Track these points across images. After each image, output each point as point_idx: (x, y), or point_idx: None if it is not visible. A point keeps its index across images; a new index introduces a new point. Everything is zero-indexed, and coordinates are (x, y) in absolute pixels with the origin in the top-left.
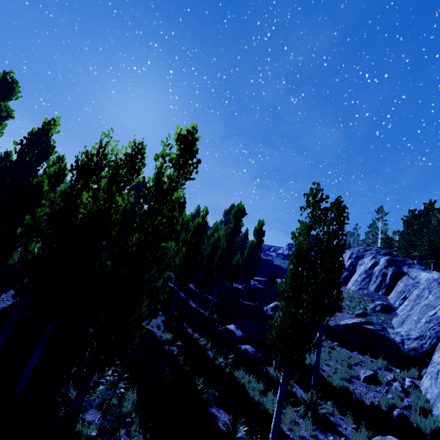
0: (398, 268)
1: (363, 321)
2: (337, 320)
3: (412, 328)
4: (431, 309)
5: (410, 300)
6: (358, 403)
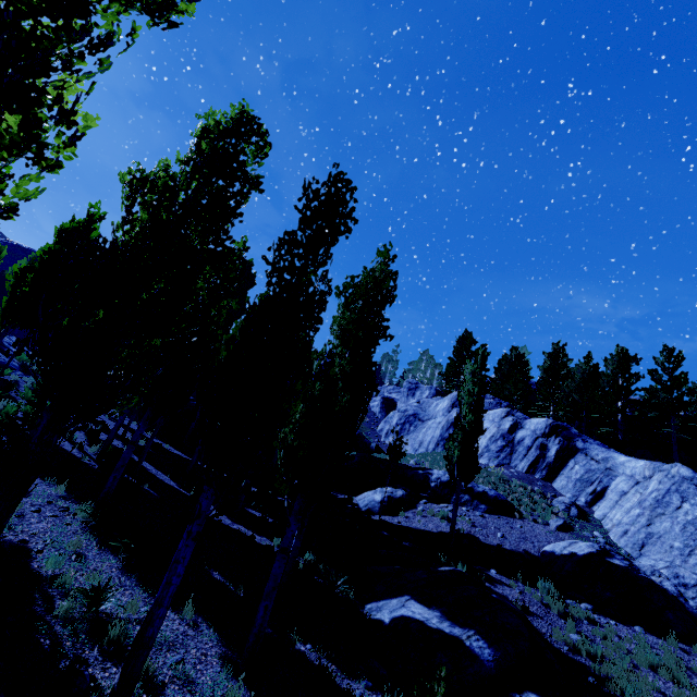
0: (567, 440)
1: (599, 548)
2: (533, 540)
3: (675, 563)
4: None
5: (643, 507)
6: None
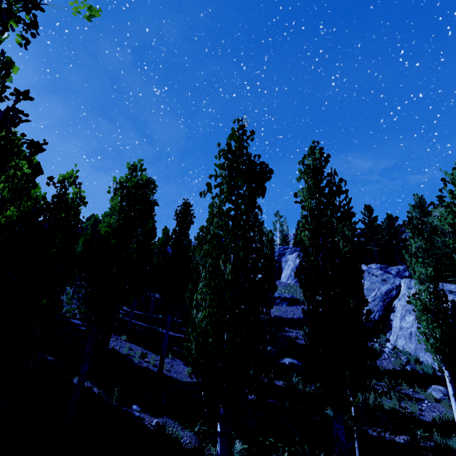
0: None
1: None
2: None
3: None
4: (372, 292)
5: None
6: (390, 372)
